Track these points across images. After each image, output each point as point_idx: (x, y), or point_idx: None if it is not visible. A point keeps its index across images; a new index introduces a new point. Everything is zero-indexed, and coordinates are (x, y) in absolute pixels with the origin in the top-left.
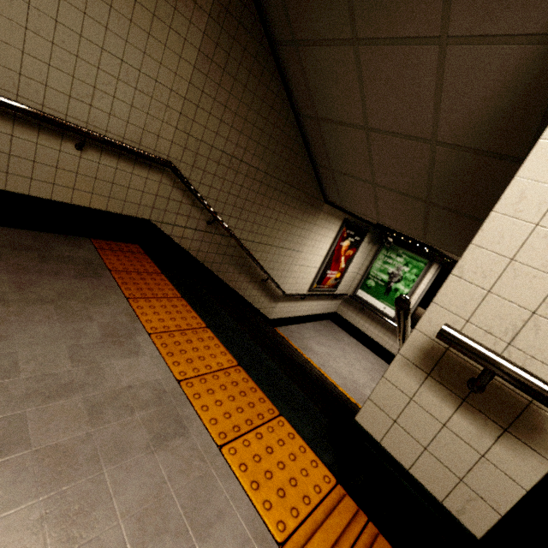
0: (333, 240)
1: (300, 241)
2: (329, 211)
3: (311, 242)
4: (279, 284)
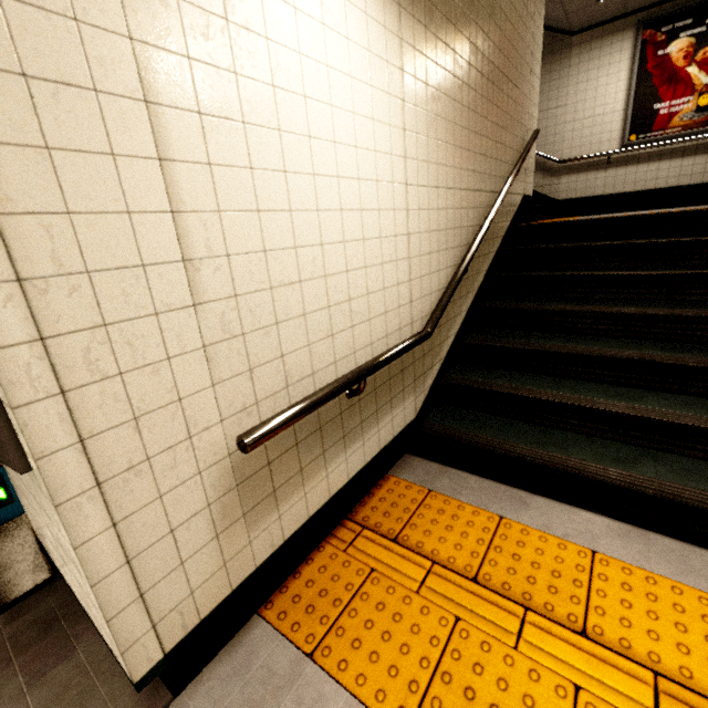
0: (631, 60)
1: (556, 96)
2: (588, 39)
3: (577, 88)
4: (549, 154)
